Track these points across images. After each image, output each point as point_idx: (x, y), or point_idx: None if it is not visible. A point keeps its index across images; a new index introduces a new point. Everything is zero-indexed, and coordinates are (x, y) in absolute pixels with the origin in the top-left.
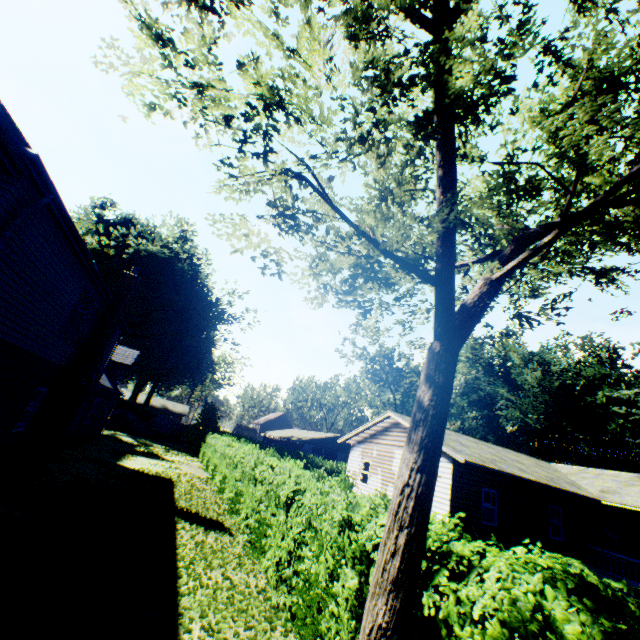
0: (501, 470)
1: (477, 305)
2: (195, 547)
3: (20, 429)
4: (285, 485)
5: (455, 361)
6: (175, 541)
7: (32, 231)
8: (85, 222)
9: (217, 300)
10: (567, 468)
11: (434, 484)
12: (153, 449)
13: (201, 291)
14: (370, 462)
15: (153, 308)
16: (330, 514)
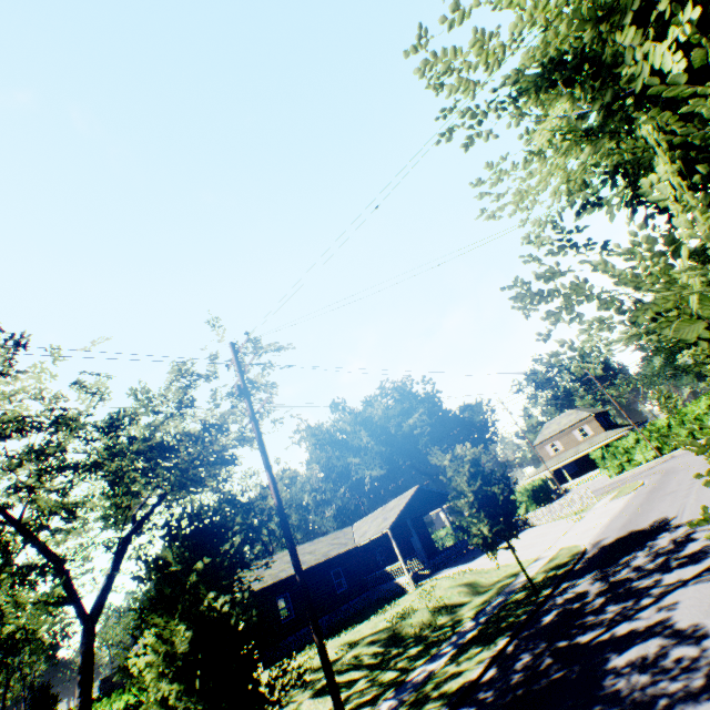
0: (276, 581)
1: (102, 594)
2: None
3: None
4: None
5: (93, 632)
6: None
7: None
8: None
9: None
10: (358, 524)
11: (90, 695)
12: None
13: None
14: None
15: None
16: None
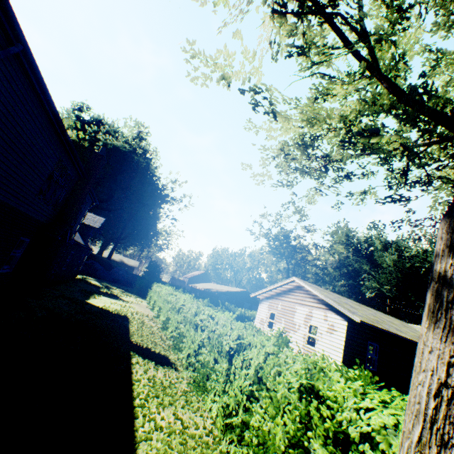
0: (387, 330)
1: None
2: (148, 382)
3: (6, 270)
4: (227, 336)
5: None
6: (131, 376)
7: (4, 85)
8: (67, 120)
9: (163, 186)
10: None
11: None
12: (113, 291)
13: (151, 179)
14: (275, 313)
15: (116, 189)
16: (284, 376)
